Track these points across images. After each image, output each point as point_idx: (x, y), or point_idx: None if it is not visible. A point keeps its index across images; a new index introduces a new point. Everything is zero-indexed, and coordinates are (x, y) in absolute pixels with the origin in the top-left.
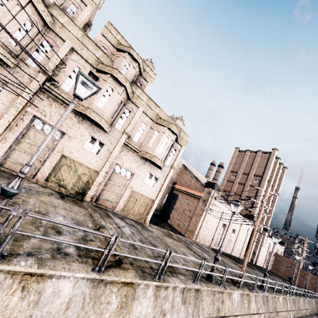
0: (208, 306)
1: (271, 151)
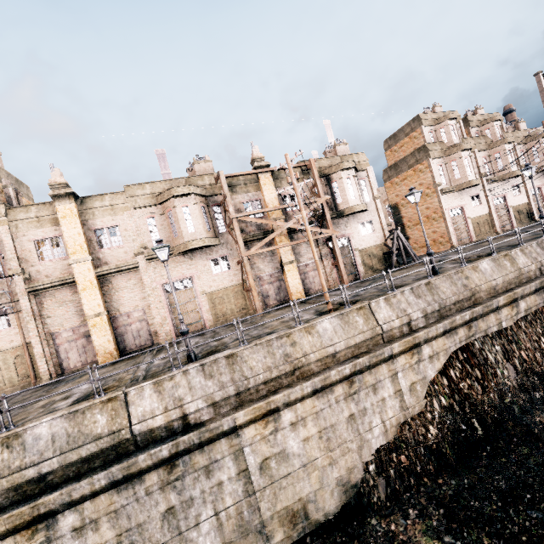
0: None
1: None
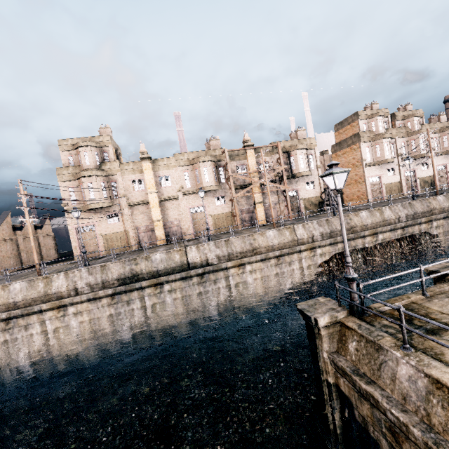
0: None
1: None
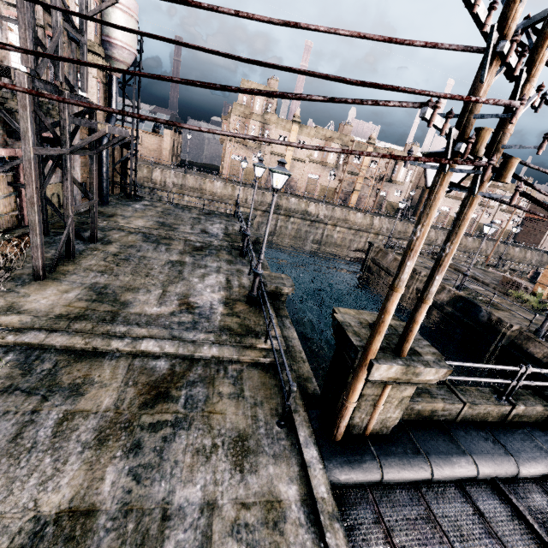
0: (546, 258)
1: None
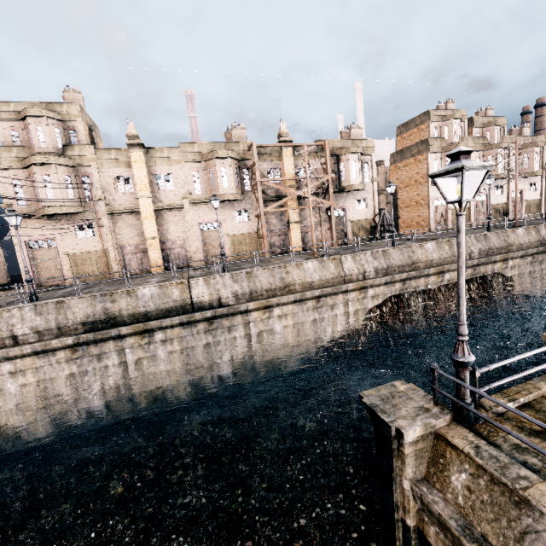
0: None
1: None
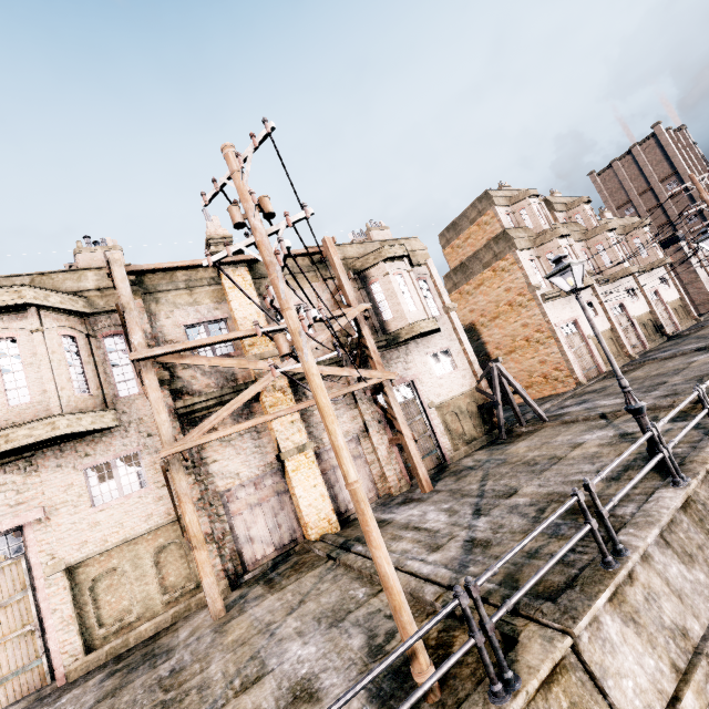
0: None
1: (651, 133)
